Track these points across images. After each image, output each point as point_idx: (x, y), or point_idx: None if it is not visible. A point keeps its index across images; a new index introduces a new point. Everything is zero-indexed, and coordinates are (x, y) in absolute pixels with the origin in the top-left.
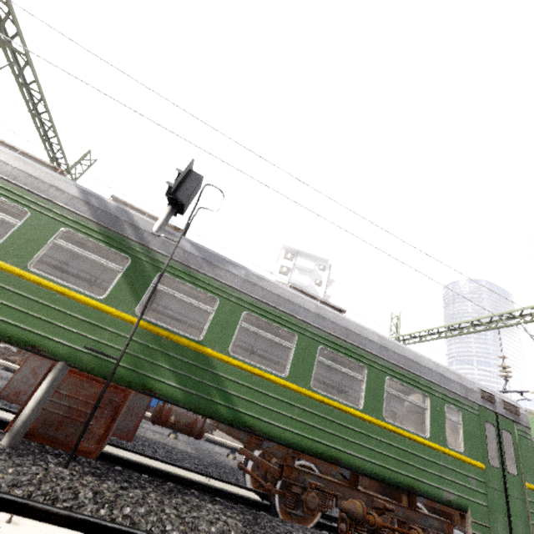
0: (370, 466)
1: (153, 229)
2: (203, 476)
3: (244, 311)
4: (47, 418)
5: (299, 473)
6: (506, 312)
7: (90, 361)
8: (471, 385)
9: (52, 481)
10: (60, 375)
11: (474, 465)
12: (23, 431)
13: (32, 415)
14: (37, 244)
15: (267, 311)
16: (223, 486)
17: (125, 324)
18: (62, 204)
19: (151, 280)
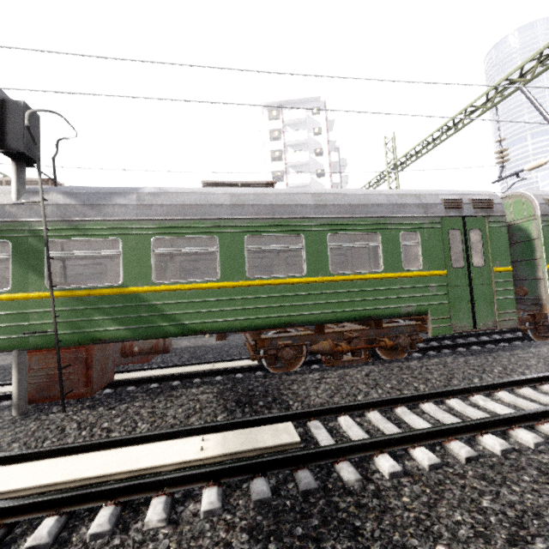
0: (323, 317)
1: (12, 199)
2: (211, 364)
3: (151, 238)
4: (37, 387)
5: (271, 341)
6: (502, 79)
7: (36, 341)
8: (433, 200)
9: (44, 428)
10: (20, 359)
11: (434, 275)
12: (23, 402)
13: (21, 391)
14: None
15: (176, 227)
16: (227, 365)
17: (44, 301)
18: None
19: (43, 252)
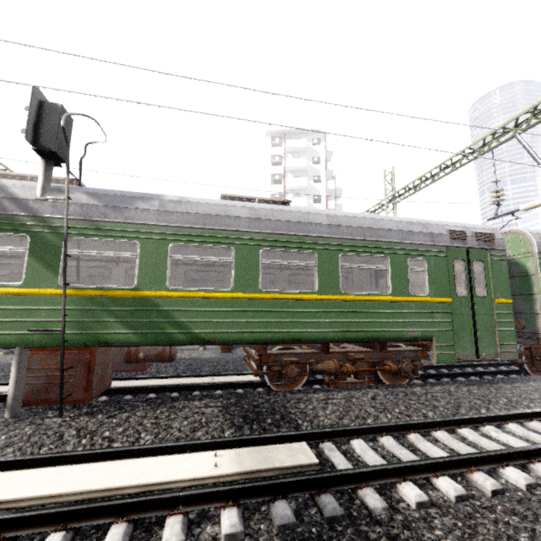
0: (332, 335)
1: (36, 195)
2: (210, 377)
3: (169, 244)
4: (34, 389)
5: (276, 356)
6: (499, 127)
7: (40, 339)
8: (439, 230)
9: (41, 433)
10: (21, 357)
11: (439, 302)
12: (17, 404)
13: (17, 392)
14: None
15: (194, 235)
16: (226, 379)
17: (55, 298)
18: None
19: (60, 249)
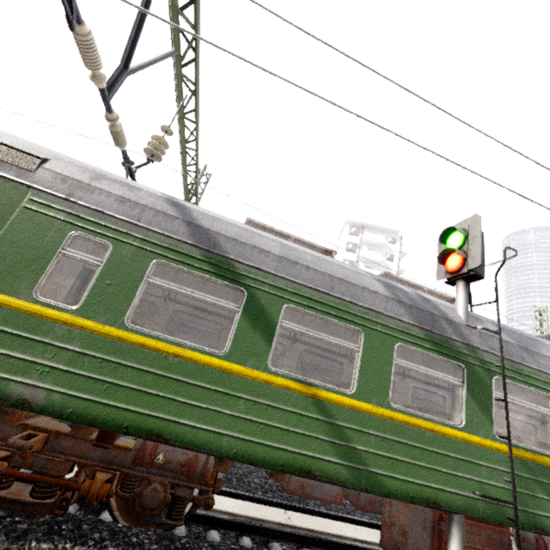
0: None
1: (462, 319)
2: None
3: None
4: None
5: None
6: None
7: (484, 508)
8: None
9: None
10: (464, 529)
11: None
12: None
13: None
14: (384, 372)
15: None
16: None
17: (492, 452)
18: (382, 311)
19: (490, 389)
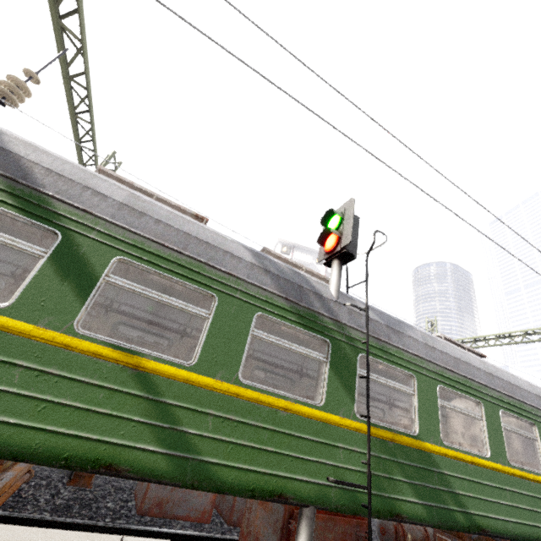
0: None
1: (333, 295)
2: None
3: (437, 385)
4: None
5: None
6: None
7: (337, 497)
8: None
9: None
10: (313, 525)
11: None
12: None
13: None
14: (237, 343)
15: (453, 380)
16: None
17: (351, 433)
18: (245, 278)
19: (355, 366)
